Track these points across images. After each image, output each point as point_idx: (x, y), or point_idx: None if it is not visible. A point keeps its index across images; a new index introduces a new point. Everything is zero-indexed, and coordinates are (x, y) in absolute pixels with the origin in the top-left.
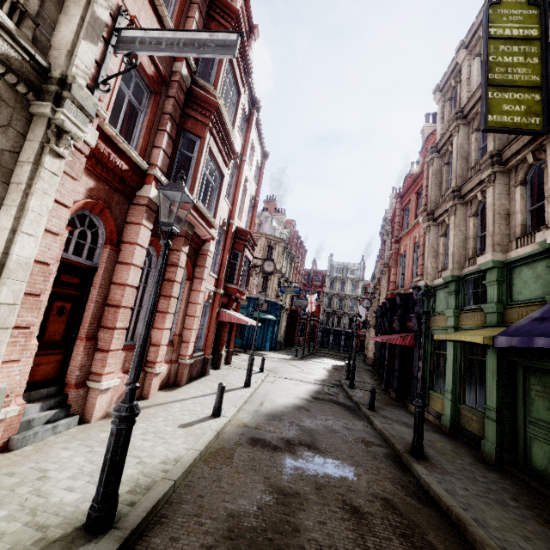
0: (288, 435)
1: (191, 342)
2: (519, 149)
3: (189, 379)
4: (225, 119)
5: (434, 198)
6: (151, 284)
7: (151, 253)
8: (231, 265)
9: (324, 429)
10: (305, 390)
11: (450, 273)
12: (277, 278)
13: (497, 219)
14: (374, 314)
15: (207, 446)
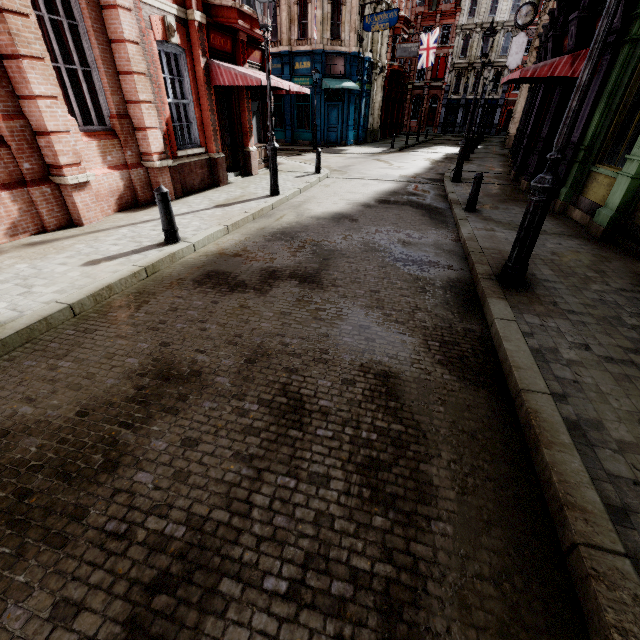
0: (281, 262)
1: (151, 129)
2: None
3: (186, 193)
4: None
5: None
6: None
7: None
8: None
9: (359, 247)
10: (373, 192)
11: None
12: None
13: None
14: (536, 41)
15: (101, 294)
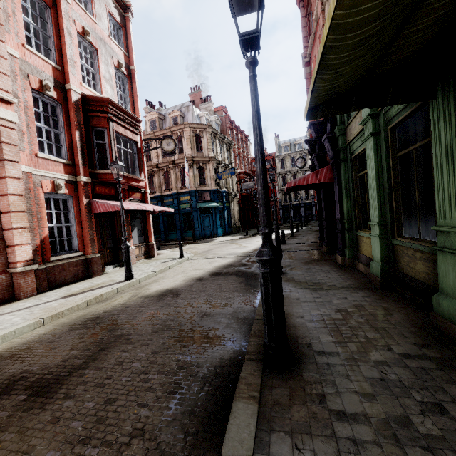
0: (46, 361)
1: (21, 245)
2: None
3: (55, 286)
4: None
5: None
6: None
7: None
8: (100, 147)
9: (153, 327)
10: (214, 267)
11: None
12: (212, 166)
13: None
14: None
15: None
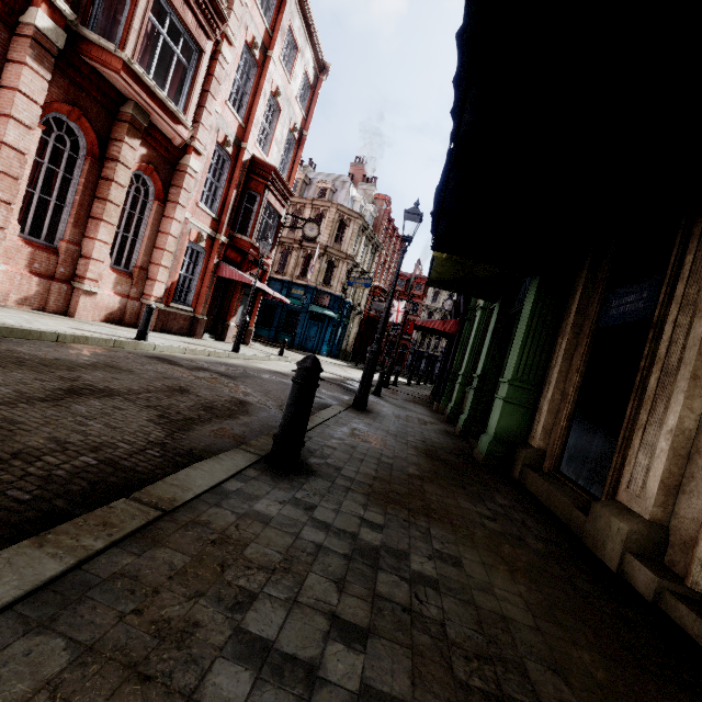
0: (215, 369)
1: (160, 282)
2: None
3: (164, 331)
4: None
5: None
6: (79, 177)
7: (77, 135)
8: (246, 211)
9: (277, 381)
10: None
11: None
12: (346, 266)
13: None
14: None
15: (80, 338)
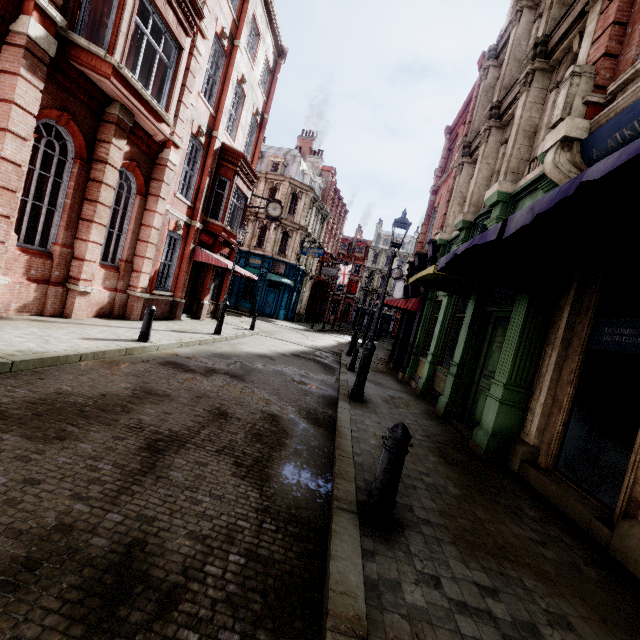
0: (219, 367)
1: (144, 273)
2: (567, 30)
3: None
4: None
5: (477, 125)
6: (69, 180)
7: (65, 138)
8: (217, 195)
9: (272, 371)
10: (290, 349)
11: (462, 218)
12: (299, 237)
13: (519, 138)
14: None
15: (98, 354)
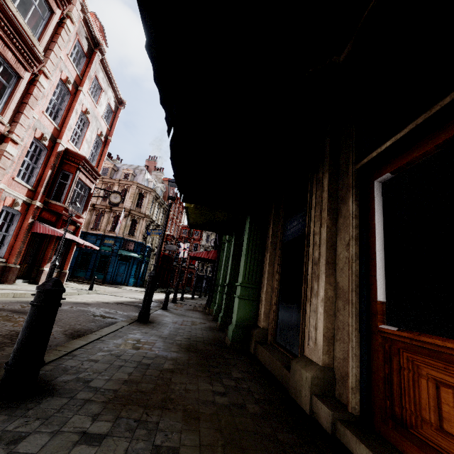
0: (10, 307)
1: None
2: None
3: None
4: (18, 18)
5: None
6: None
7: None
8: (61, 184)
9: (75, 310)
10: (119, 300)
11: None
12: (145, 222)
13: None
14: None
15: None
